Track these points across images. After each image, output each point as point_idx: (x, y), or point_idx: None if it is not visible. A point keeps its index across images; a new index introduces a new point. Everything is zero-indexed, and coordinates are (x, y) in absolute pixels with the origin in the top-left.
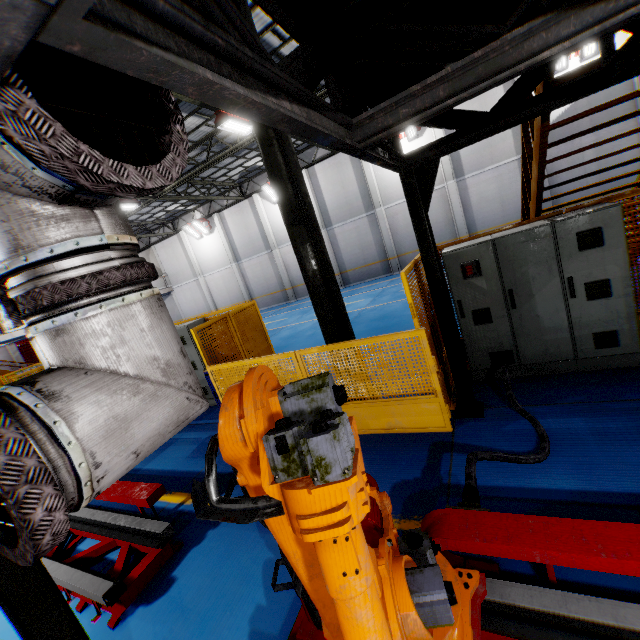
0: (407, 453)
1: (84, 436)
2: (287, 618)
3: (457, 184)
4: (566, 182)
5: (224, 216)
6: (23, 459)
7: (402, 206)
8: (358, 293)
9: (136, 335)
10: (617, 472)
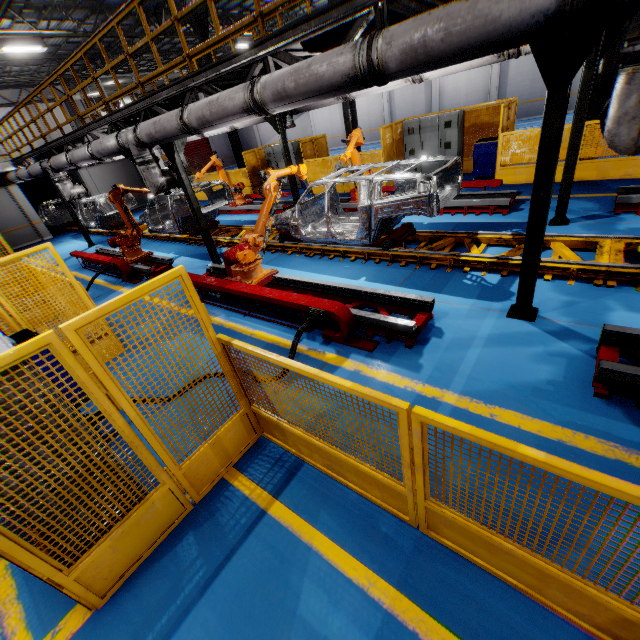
0: (638, 182)
1: None
2: (599, 208)
3: None
4: None
5: None
6: None
7: None
8: (521, 128)
9: None
10: None
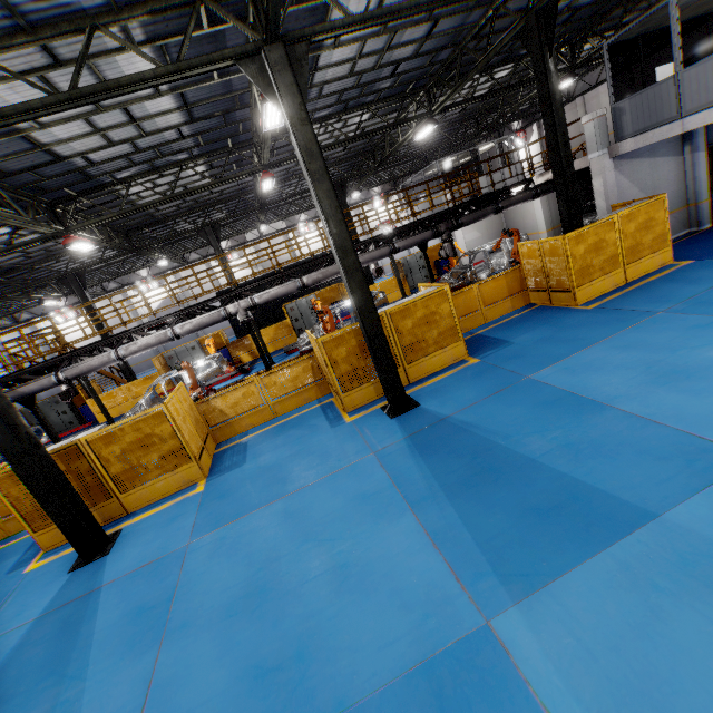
0: None
1: None
2: None
3: None
4: None
5: None
6: None
7: None
8: None
9: None
10: None
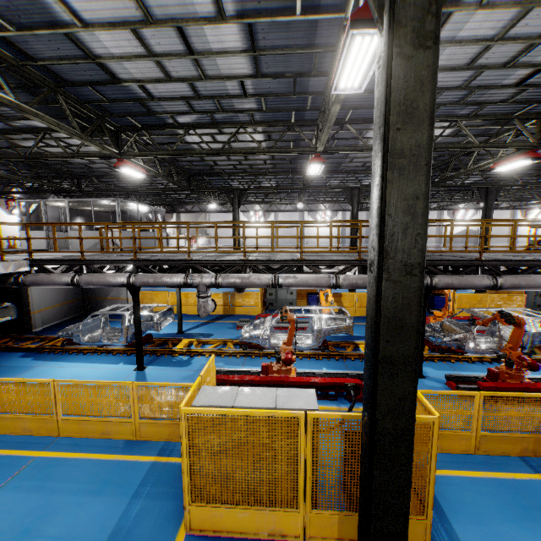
0: None
1: None
2: None
3: None
4: None
5: (278, 215)
6: None
7: None
8: None
9: None
10: None
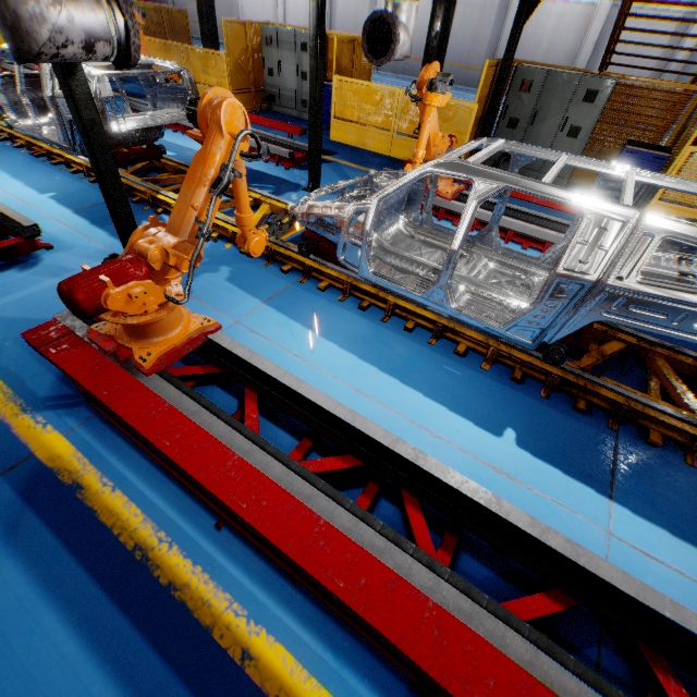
0: None
1: (401, 40)
2: None
3: (610, 11)
4: (625, 54)
5: None
6: (399, 36)
7: (543, 7)
8: None
9: (413, 19)
10: (510, 200)
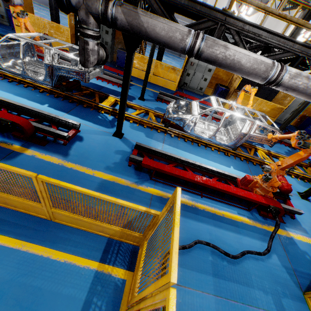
0: None
1: None
2: None
3: None
4: None
5: None
6: None
7: None
8: None
9: None
10: None
